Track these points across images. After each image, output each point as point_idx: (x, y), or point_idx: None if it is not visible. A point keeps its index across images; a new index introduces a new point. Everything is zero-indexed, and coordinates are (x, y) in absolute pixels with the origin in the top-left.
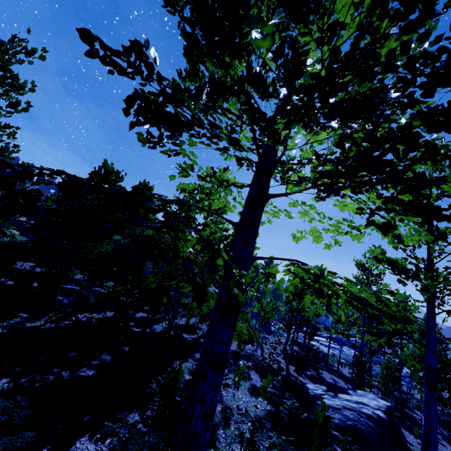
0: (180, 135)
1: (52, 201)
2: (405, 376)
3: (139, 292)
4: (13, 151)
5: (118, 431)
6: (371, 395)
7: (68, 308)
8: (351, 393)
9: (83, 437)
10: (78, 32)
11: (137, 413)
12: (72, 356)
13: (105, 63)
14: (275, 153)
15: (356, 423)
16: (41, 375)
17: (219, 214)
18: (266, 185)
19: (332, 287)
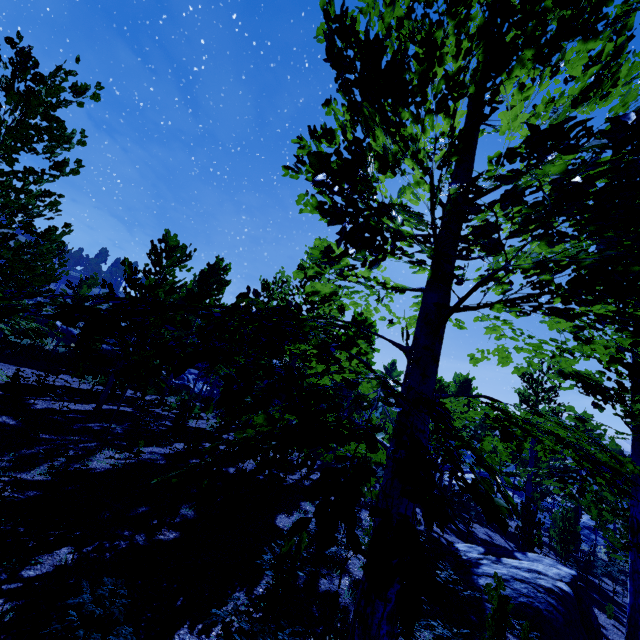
0: (384, 258)
1: (88, 286)
2: (582, 527)
3: (279, 445)
4: (64, 233)
5: (230, 621)
6: (548, 560)
7: (124, 440)
8: (519, 557)
9: (181, 629)
10: (308, 157)
11: (243, 592)
12: (144, 512)
13: (329, 189)
14: (456, 248)
15: (531, 600)
16: (109, 541)
17: (328, 306)
18: (461, 303)
19: (528, 428)
